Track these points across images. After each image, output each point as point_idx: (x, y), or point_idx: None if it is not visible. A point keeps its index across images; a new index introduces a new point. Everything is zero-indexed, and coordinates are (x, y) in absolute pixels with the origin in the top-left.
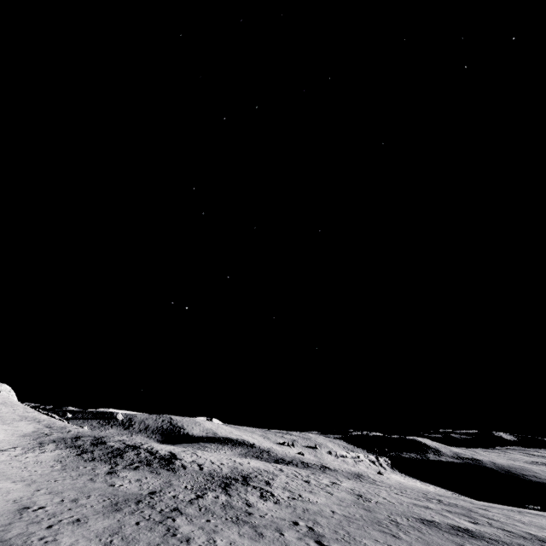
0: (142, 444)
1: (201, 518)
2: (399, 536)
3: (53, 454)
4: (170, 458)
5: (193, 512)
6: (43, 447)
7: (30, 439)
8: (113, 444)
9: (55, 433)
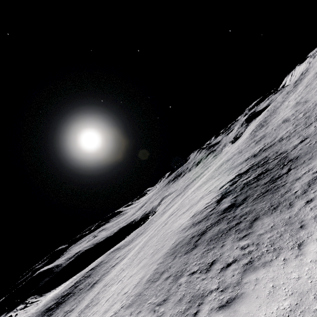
0: (207, 206)
1: (316, 114)
2: (278, 130)
3: (315, 162)
4: (240, 174)
5: (313, 116)
6: (313, 177)
7: (316, 201)
8: (230, 201)
9: (233, 254)
